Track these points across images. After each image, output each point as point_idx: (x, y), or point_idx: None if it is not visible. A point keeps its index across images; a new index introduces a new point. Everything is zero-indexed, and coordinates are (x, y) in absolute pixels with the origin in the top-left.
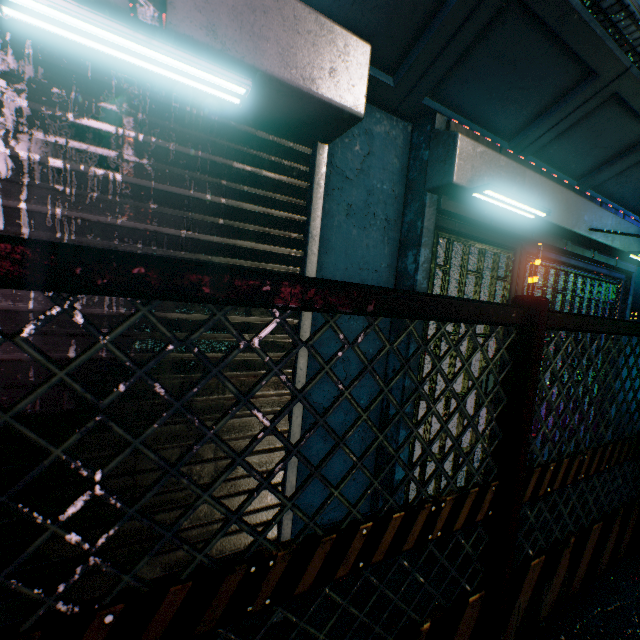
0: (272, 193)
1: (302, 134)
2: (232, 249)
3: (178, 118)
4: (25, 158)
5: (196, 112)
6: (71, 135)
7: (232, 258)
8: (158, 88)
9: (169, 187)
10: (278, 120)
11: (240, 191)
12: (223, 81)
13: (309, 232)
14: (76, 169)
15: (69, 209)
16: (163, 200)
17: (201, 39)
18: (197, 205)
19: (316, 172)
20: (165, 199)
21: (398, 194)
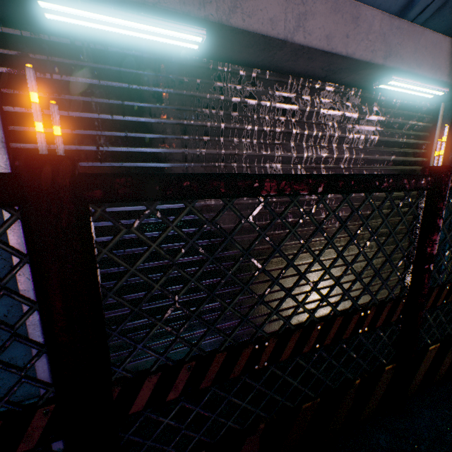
0: (417, 132)
1: (437, 101)
2: (404, 162)
3: (392, 106)
4: (355, 138)
5: (399, 102)
6: (364, 124)
7: (402, 166)
8: (390, 95)
9: (389, 139)
10: (434, 98)
11: (408, 134)
12: (437, 92)
13: (432, 149)
14: (366, 138)
15: (364, 155)
16: (385, 145)
17: (444, 80)
18: (395, 144)
19: (438, 118)
20: (386, 144)
21: (449, 116)
